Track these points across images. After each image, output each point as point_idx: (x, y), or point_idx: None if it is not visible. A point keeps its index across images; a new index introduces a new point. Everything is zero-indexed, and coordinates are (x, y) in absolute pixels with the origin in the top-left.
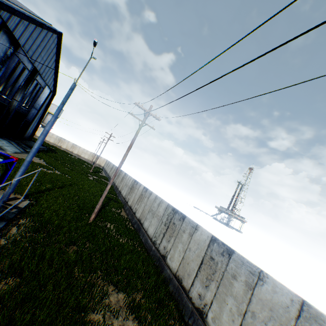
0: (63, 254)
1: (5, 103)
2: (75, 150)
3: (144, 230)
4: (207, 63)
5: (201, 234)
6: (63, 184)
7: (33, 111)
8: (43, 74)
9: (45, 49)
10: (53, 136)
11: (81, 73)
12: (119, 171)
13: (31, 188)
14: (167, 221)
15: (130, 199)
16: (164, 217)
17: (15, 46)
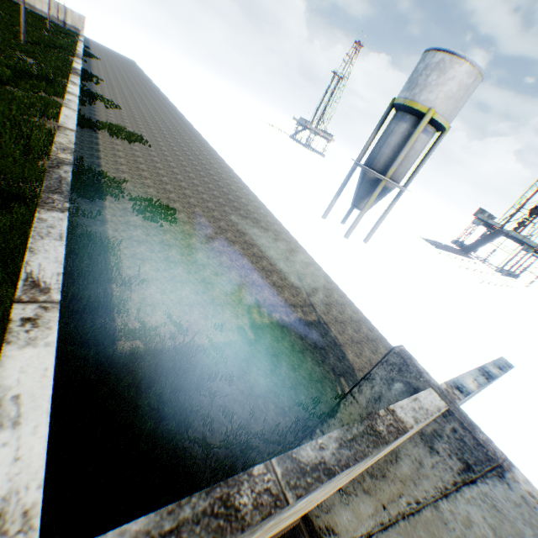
0: None
1: None
2: None
3: None
4: None
5: None
6: None
7: None
8: None
9: None
10: None
11: None
12: None
13: None
14: None
15: None
16: None
17: None
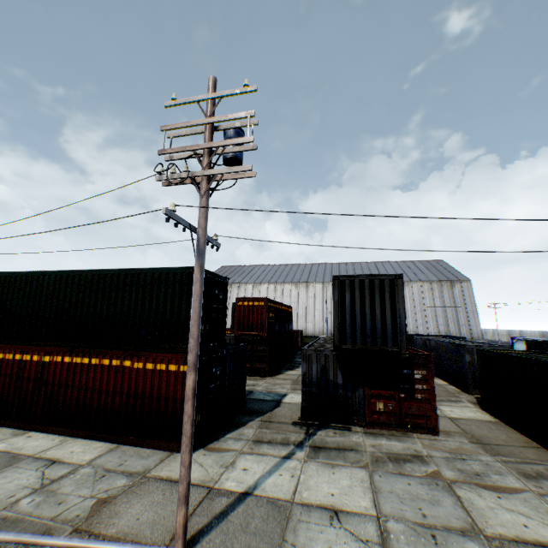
0: None
1: None
2: None
3: None
4: None
5: None
6: None
7: None
8: None
9: None
10: None
11: None
12: (540, 333)
13: None
14: None
15: None
16: None
17: None
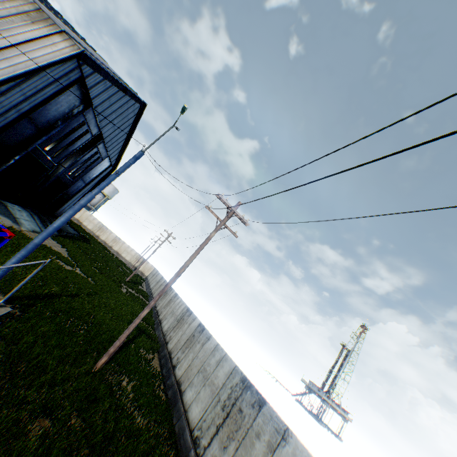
0: (17, 437)
1: (47, 166)
2: (115, 245)
3: (183, 406)
4: (373, 133)
5: (295, 454)
6: (79, 291)
7: (80, 184)
8: (108, 143)
9: (120, 116)
10: (94, 221)
11: (155, 141)
12: (168, 289)
13: (26, 288)
14: (228, 400)
15: (172, 339)
16: (223, 391)
17: (86, 105)
